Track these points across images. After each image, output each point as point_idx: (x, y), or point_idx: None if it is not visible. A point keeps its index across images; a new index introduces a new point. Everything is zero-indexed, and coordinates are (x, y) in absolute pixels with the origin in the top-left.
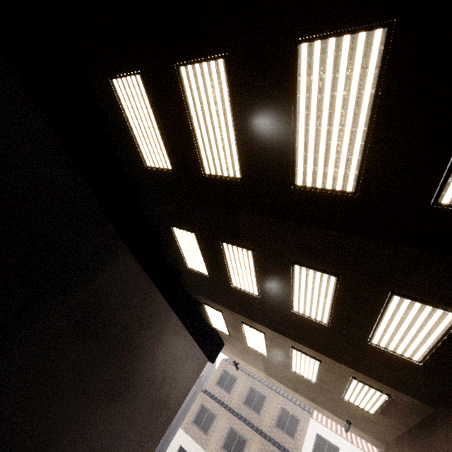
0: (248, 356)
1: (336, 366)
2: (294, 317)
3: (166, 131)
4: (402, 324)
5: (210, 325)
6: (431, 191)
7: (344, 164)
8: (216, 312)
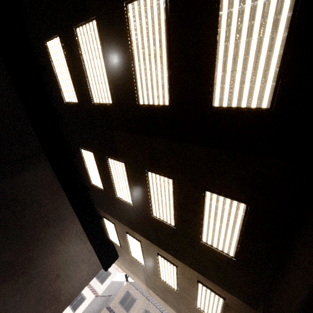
0: (134, 267)
1: (187, 270)
2: (155, 222)
3: (74, 74)
4: (217, 219)
5: (109, 238)
6: (208, 99)
7: (161, 84)
8: (111, 224)
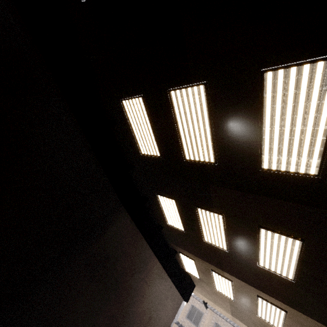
0: (216, 298)
1: (302, 317)
2: (260, 270)
3: (157, 131)
4: None
5: (183, 269)
6: None
7: (306, 153)
8: (189, 260)
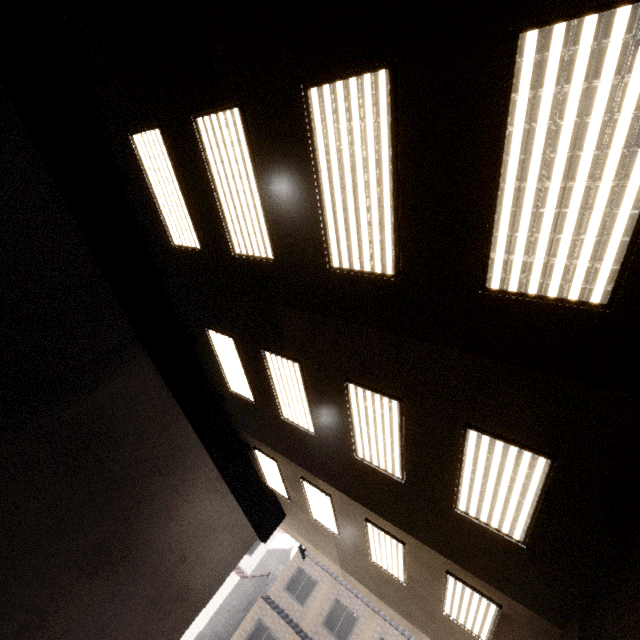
0: (317, 536)
1: (425, 552)
2: (362, 468)
3: (191, 198)
4: (489, 477)
5: (265, 483)
6: (478, 273)
7: (378, 237)
8: (269, 461)
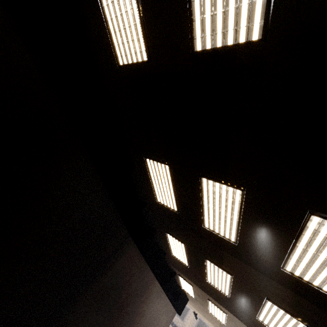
0: (208, 315)
1: None
2: (257, 321)
3: (179, 194)
4: None
5: (179, 285)
6: None
7: None
8: (187, 284)
